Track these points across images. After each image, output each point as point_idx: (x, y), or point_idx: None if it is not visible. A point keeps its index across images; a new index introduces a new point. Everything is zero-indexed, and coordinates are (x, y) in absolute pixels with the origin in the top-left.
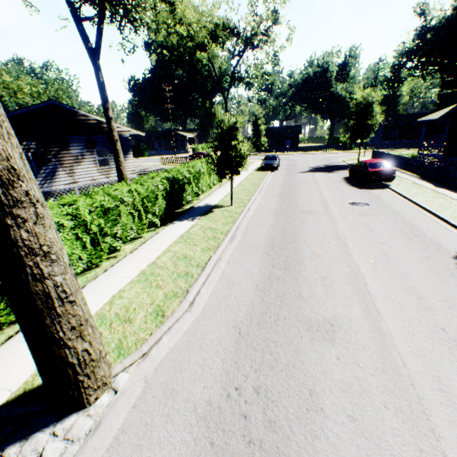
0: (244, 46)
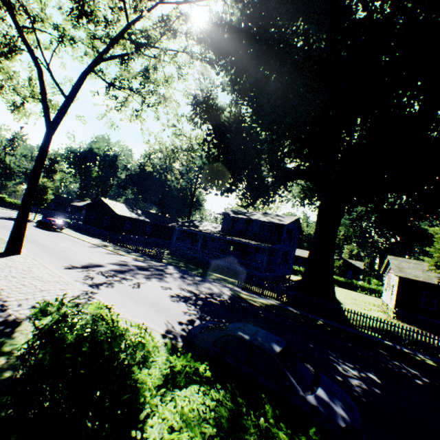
0: None
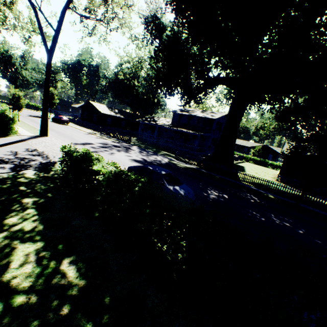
0: None
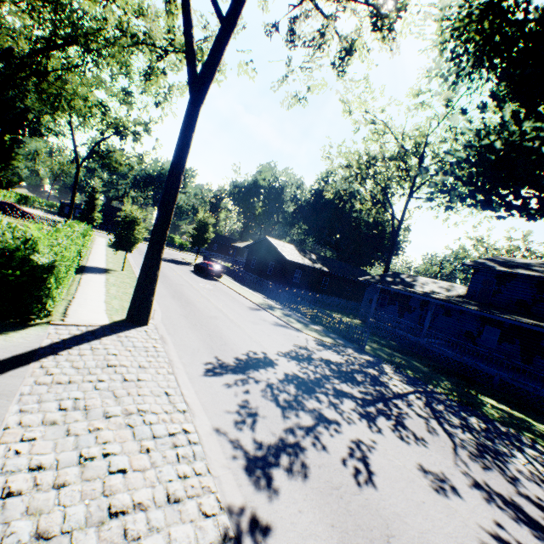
0: (115, 133)
